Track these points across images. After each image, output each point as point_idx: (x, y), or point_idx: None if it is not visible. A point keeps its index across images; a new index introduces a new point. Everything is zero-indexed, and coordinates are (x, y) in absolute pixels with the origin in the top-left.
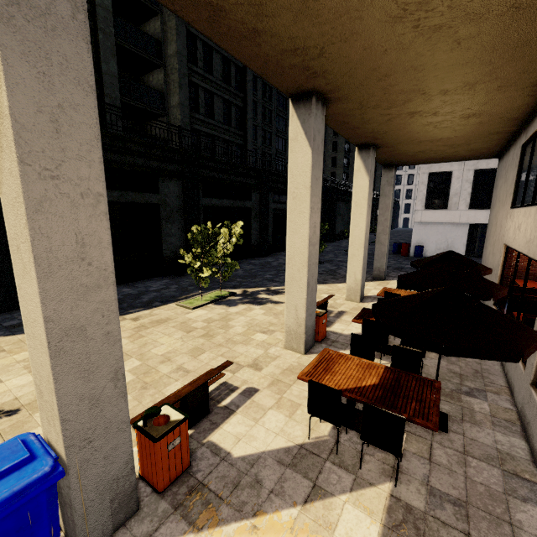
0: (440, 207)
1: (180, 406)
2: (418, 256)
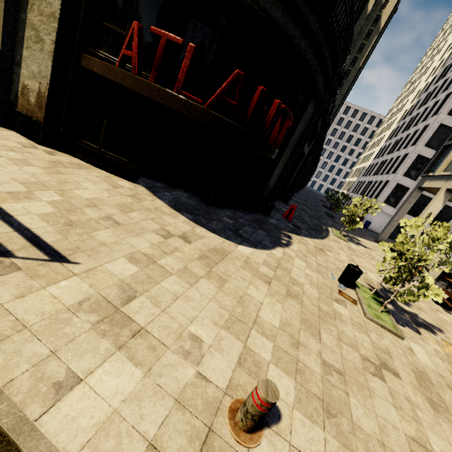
0: (391, 205)
1: (451, 303)
2: (366, 227)
